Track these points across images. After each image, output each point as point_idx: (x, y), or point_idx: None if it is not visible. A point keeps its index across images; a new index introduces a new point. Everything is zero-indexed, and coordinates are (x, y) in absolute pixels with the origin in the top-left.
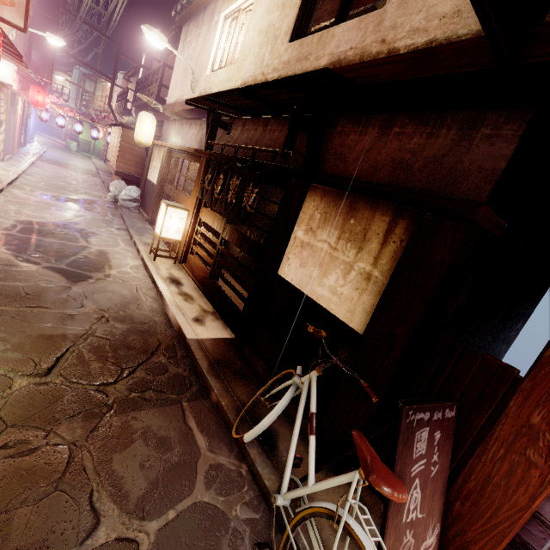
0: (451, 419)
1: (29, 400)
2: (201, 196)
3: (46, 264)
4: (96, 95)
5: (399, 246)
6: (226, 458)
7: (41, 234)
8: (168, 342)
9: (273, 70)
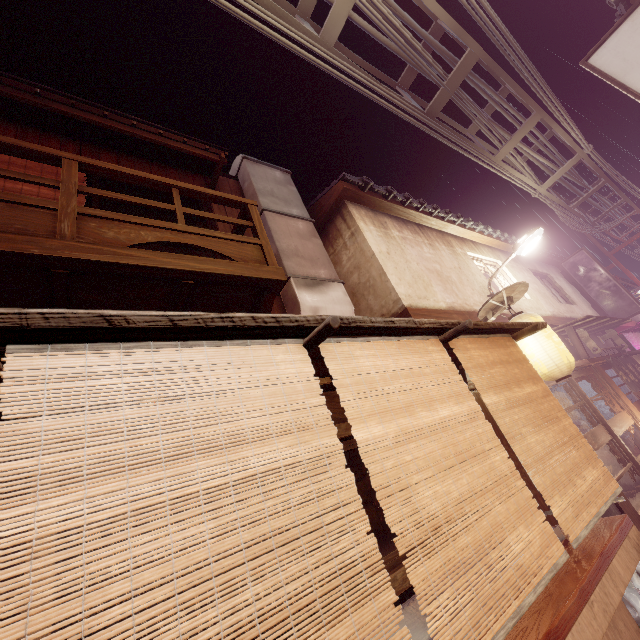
0: None
1: None
2: (634, 390)
3: None
4: None
5: None
6: None
7: None
8: None
9: (564, 312)
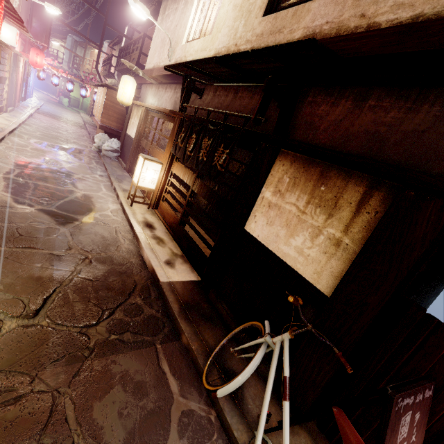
0: (428, 398)
1: (17, 344)
2: (174, 152)
3: (39, 206)
4: (85, 60)
5: (373, 217)
6: (196, 403)
7: (35, 178)
8: (143, 283)
9: (246, 41)
